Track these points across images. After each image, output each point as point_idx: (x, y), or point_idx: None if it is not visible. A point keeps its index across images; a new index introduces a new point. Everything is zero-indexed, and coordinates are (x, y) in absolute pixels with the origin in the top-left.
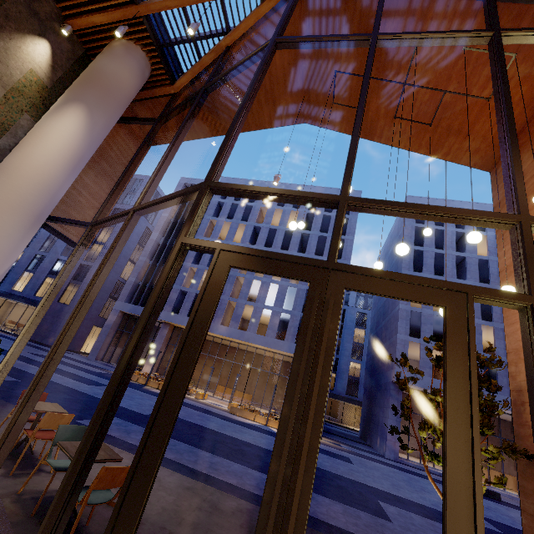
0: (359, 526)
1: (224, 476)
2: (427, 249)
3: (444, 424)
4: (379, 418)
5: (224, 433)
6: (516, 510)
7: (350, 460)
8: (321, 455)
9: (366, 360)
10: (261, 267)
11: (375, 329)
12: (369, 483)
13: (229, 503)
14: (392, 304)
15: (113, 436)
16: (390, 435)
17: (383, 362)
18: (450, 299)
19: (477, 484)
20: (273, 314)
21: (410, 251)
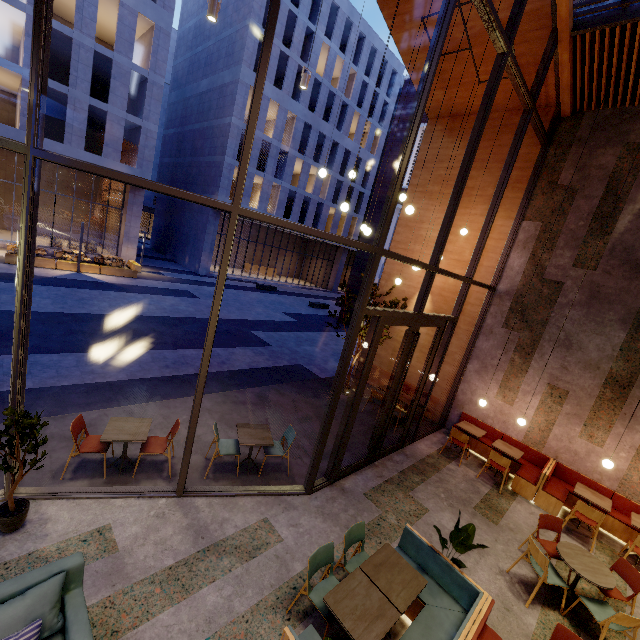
0: (270, 359)
1: (180, 370)
2: (275, 42)
3: (425, 369)
4: (188, 238)
5: (82, 312)
6: (286, 296)
7: (194, 294)
8: (174, 299)
9: (161, 163)
10: (397, 323)
11: (179, 127)
12: (230, 317)
13: (250, 396)
14: (218, 109)
15: (35, 389)
16: (204, 256)
17: (197, 180)
18: (442, 324)
19: (426, 382)
20: (27, 85)
21: (256, 35)
